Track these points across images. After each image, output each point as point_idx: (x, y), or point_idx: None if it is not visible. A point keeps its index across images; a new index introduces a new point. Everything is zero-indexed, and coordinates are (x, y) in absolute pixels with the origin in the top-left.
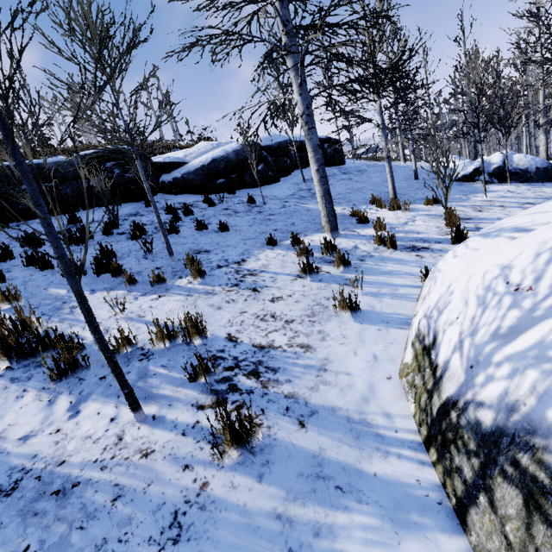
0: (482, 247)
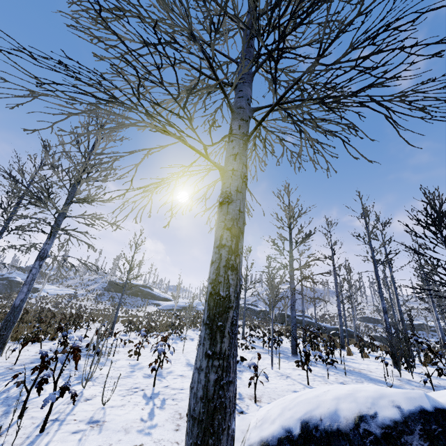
0: None
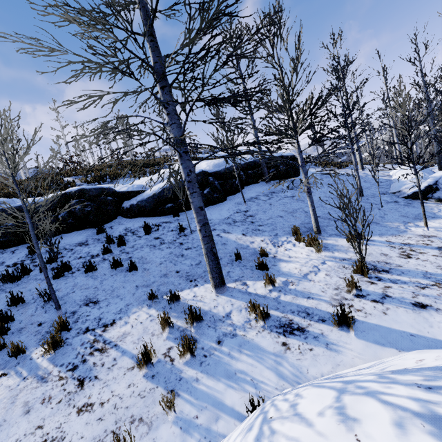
0: None
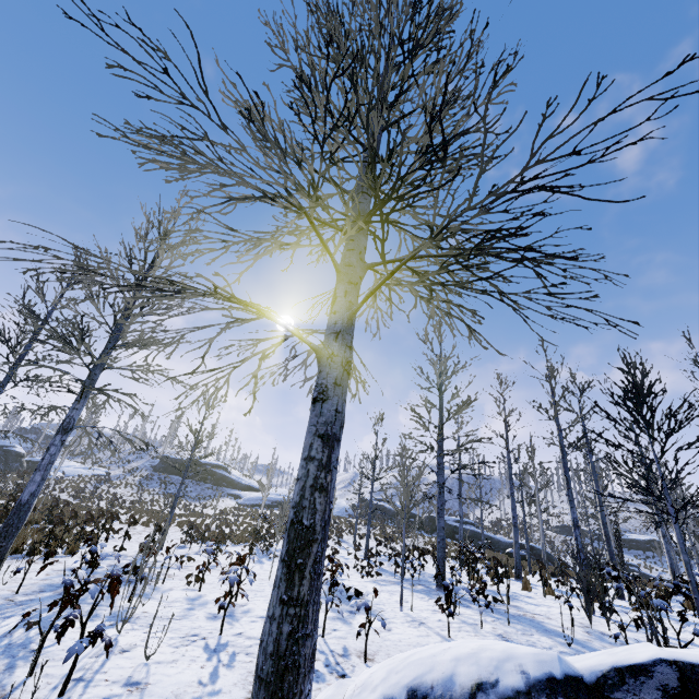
0: None
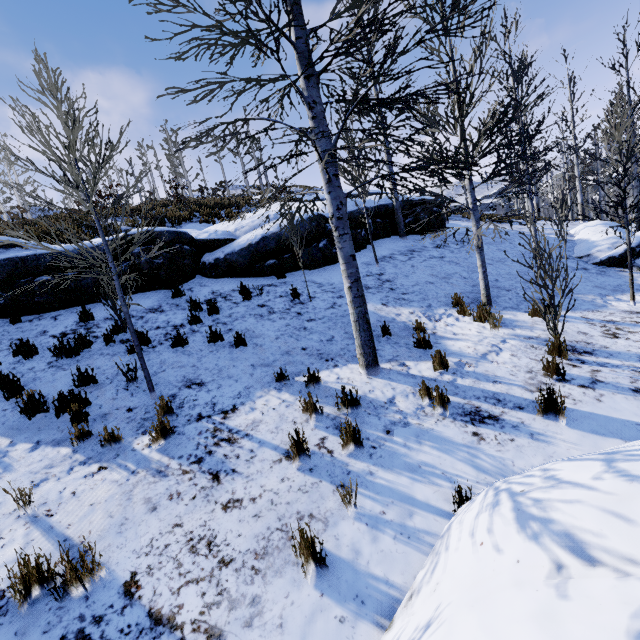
0: (505, 552)
